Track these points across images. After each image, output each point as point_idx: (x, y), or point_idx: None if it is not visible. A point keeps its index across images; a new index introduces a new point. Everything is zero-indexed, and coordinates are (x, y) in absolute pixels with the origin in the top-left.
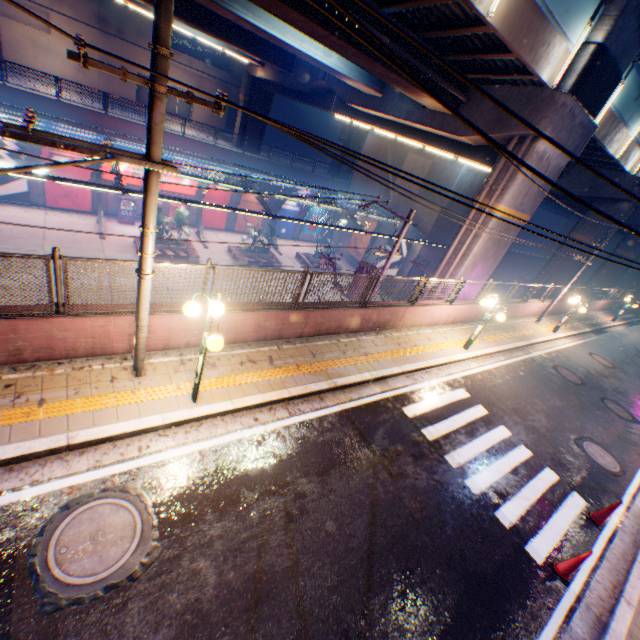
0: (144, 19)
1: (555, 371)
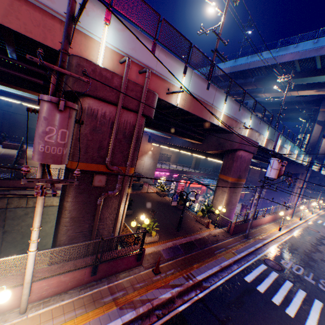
0: None
1: None
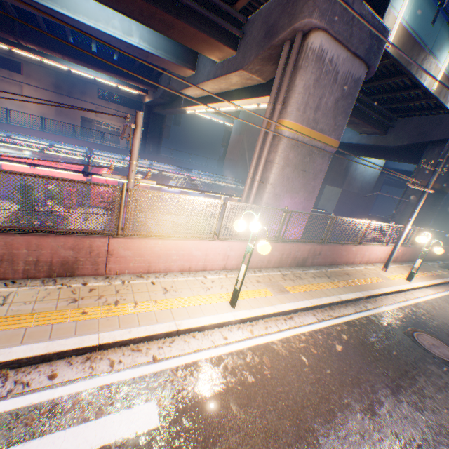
0: (86, 85)
1: (410, 339)
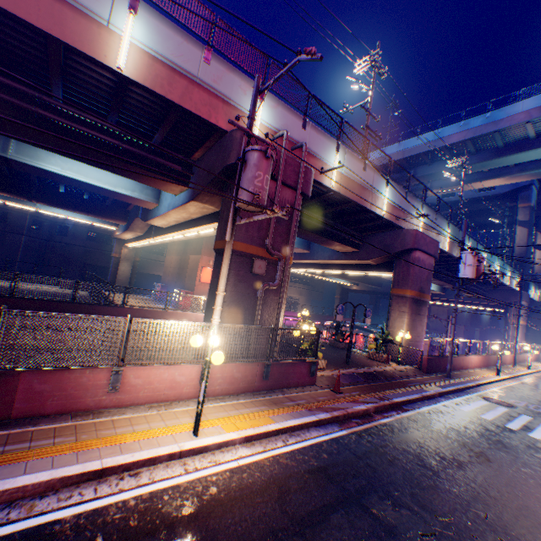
0: None
1: None
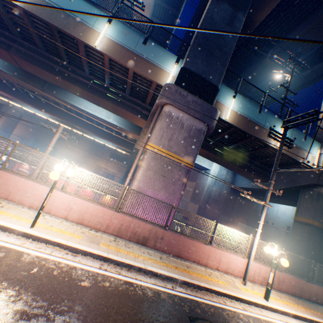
0: (105, 150)
1: (189, 322)
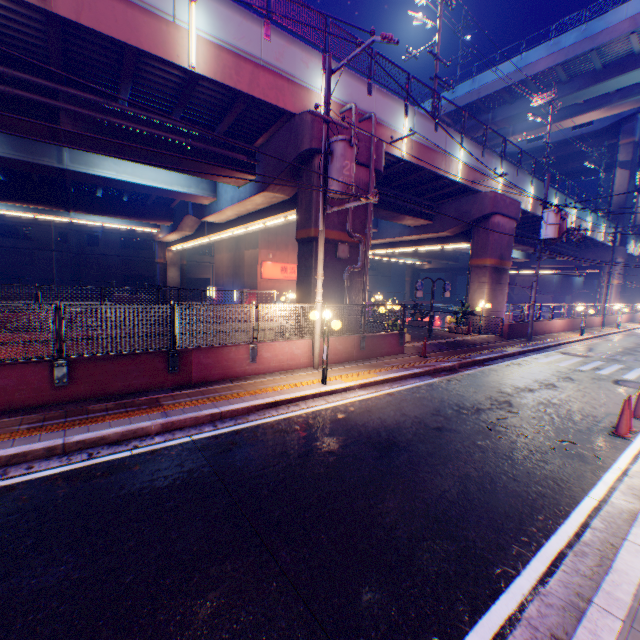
0: None
1: None
